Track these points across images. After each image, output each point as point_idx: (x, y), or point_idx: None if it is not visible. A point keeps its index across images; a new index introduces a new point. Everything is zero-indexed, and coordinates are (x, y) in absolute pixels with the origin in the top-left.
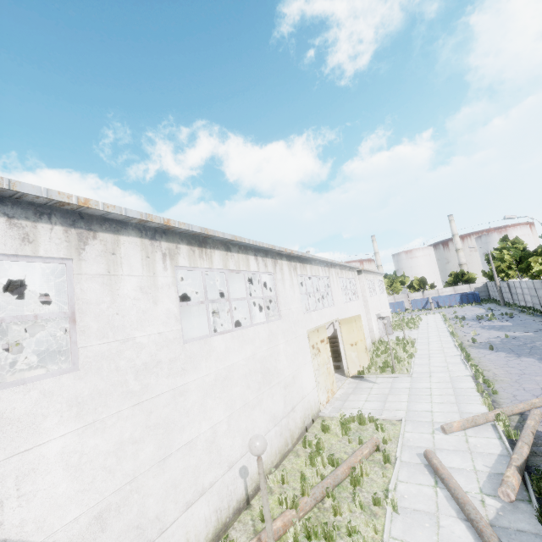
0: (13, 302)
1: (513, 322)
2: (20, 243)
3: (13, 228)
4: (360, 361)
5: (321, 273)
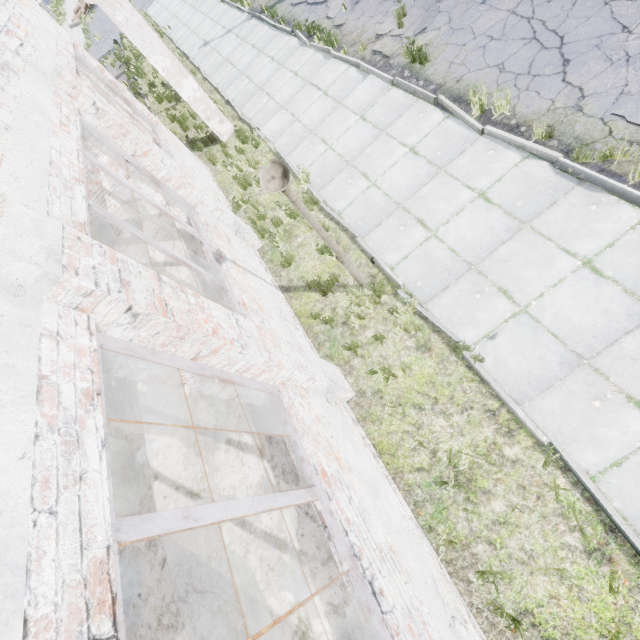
0: None
1: None
2: None
3: None
4: None
5: None
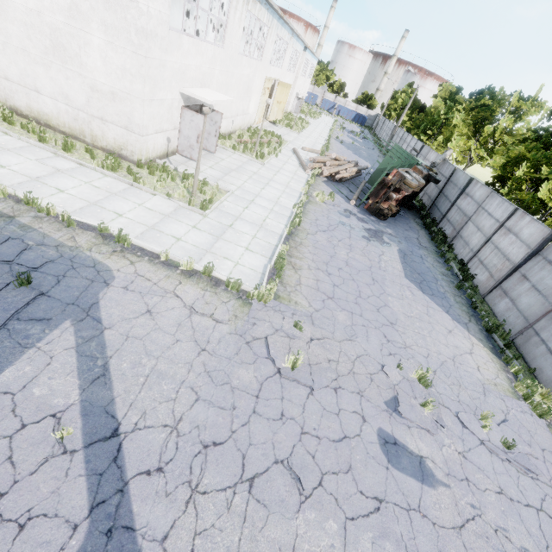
0: None
1: (364, 141)
2: None
3: None
4: (277, 115)
5: (286, 38)
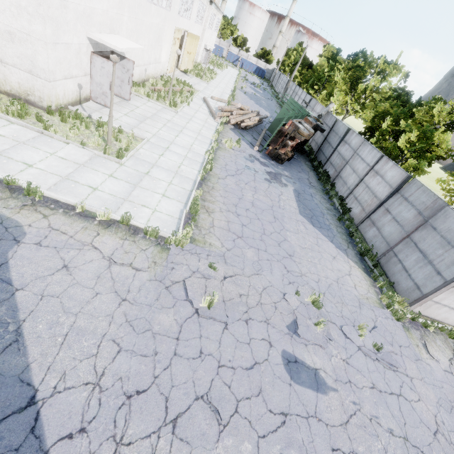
0: None
1: (264, 93)
2: None
3: None
4: (188, 65)
5: None
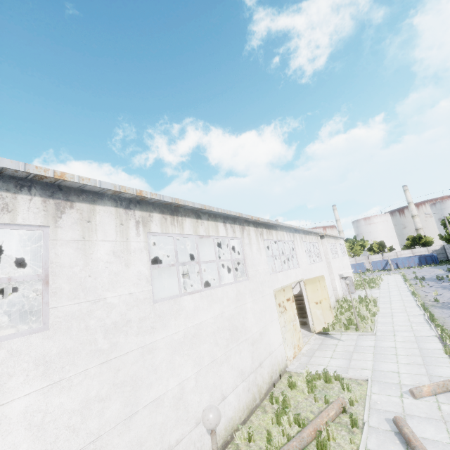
0: (32, 264)
1: None
2: None
3: None
4: (325, 318)
5: (286, 237)
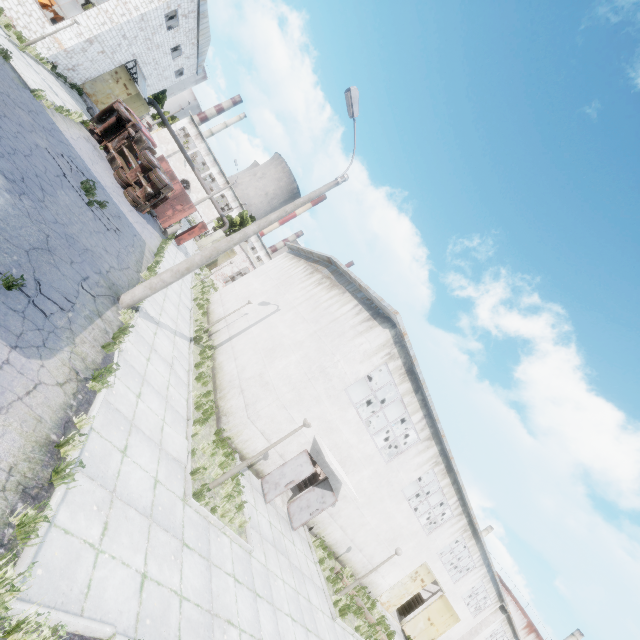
0: None
1: None
2: (420, 429)
3: (424, 425)
4: (419, 635)
5: (475, 556)
